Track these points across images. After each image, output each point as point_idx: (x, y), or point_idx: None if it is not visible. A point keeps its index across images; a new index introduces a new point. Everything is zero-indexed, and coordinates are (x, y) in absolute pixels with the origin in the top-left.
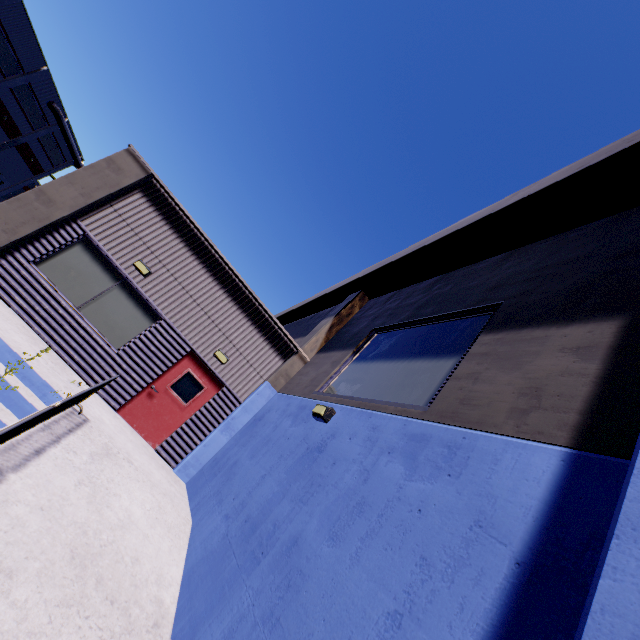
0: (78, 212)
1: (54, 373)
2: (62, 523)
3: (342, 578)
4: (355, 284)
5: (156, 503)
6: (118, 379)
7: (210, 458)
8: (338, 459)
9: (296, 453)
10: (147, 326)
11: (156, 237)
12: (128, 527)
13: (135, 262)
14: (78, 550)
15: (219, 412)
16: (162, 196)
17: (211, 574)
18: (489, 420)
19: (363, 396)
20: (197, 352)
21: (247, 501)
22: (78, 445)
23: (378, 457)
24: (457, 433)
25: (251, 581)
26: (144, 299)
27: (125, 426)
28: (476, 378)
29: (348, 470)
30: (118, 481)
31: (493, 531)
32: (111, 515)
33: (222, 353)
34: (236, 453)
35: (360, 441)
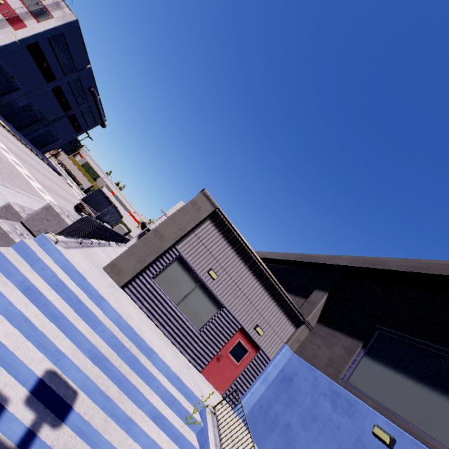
0: (176, 241)
1: (185, 372)
2: None
3: None
4: (340, 267)
5: None
6: (201, 351)
7: (255, 401)
8: None
9: None
10: (215, 312)
11: (219, 250)
12: None
13: (209, 271)
14: None
15: (258, 368)
16: (222, 220)
17: None
18: None
19: (401, 413)
20: (244, 327)
21: None
22: None
23: None
24: None
25: None
26: (213, 294)
27: (209, 386)
28: None
29: None
30: None
31: None
32: None
33: (260, 328)
34: (283, 412)
35: None
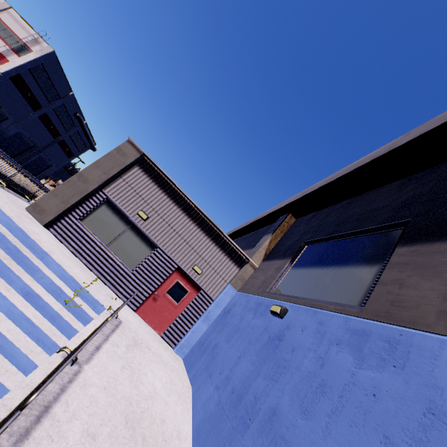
0: (102, 184)
1: (98, 291)
2: (117, 397)
3: (318, 446)
4: (284, 209)
5: (168, 377)
6: (134, 290)
7: (197, 340)
8: (295, 347)
9: (261, 340)
10: (149, 253)
11: (149, 194)
12: (155, 397)
13: (138, 212)
14: (129, 416)
15: (199, 308)
16: (151, 166)
17: (213, 432)
18: (420, 320)
19: (305, 296)
20: (181, 267)
21: (230, 376)
22: (118, 340)
23: (328, 347)
24: (393, 330)
25: (245, 441)
26: (145, 235)
27: (141, 321)
28: (400, 284)
29: (305, 356)
30: (144, 363)
31: (446, 419)
32: (144, 389)
33: (198, 267)
34: (215, 338)
35: (311, 333)
